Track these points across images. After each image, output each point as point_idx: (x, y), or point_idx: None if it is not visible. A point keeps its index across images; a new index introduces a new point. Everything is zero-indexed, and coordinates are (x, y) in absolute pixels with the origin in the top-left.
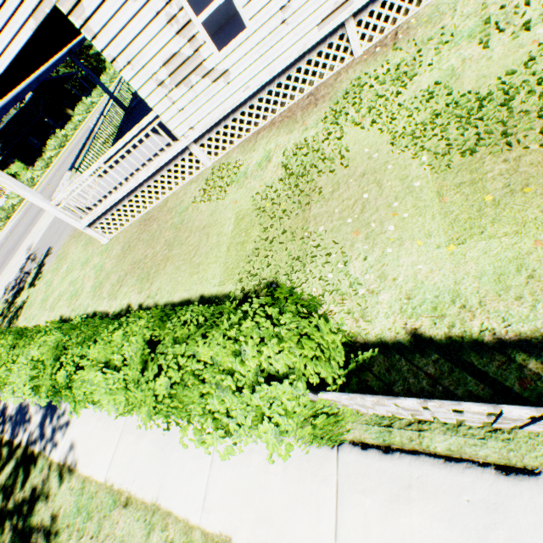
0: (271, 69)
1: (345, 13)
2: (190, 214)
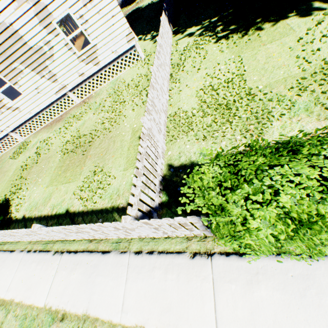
0: (40, 107)
1: (64, 91)
2: (6, 164)
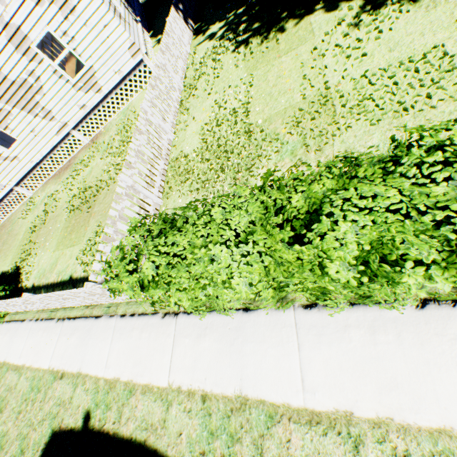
0: (42, 153)
1: (66, 130)
2: (16, 225)
